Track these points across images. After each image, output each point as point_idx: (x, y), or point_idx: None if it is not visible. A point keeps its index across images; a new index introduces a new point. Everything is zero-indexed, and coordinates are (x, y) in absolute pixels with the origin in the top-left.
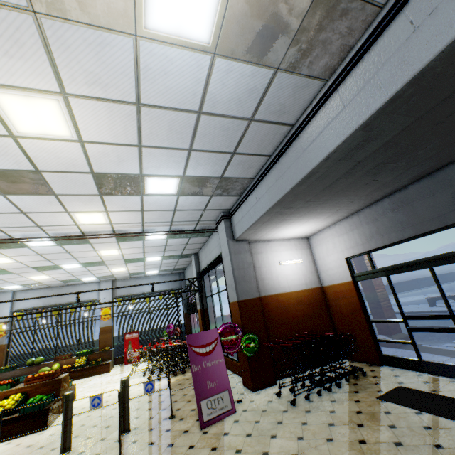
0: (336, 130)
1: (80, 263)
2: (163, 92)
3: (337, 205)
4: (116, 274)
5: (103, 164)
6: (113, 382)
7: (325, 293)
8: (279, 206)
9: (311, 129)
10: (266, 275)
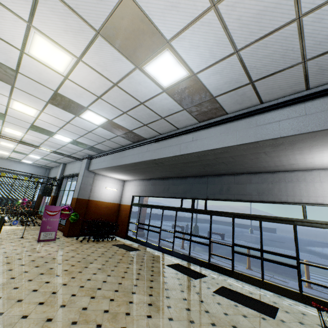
0: (129, 159)
1: None
2: (79, 124)
3: (134, 175)
4: None
5: (40, 124)
6: None
7: (120, 207)
8: (110, 168)
9: (126, 152)
10: (96, 191)
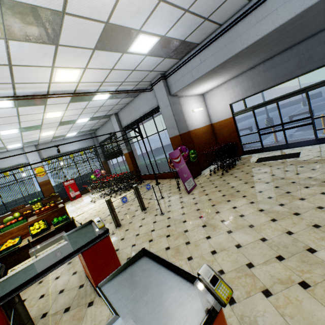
0: (289, 9)
1: (20, 128)
2: None
3: (241, 67)
4: (42, 138)
5: (121, 14)
6: (82, 207)
7: (213, 127)
8: (220, 66)
9: (268, 5)
10: (187, 119)
